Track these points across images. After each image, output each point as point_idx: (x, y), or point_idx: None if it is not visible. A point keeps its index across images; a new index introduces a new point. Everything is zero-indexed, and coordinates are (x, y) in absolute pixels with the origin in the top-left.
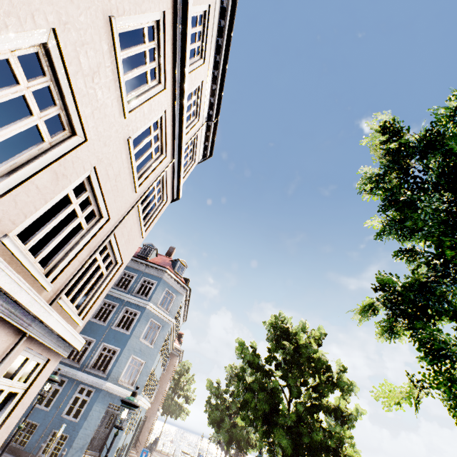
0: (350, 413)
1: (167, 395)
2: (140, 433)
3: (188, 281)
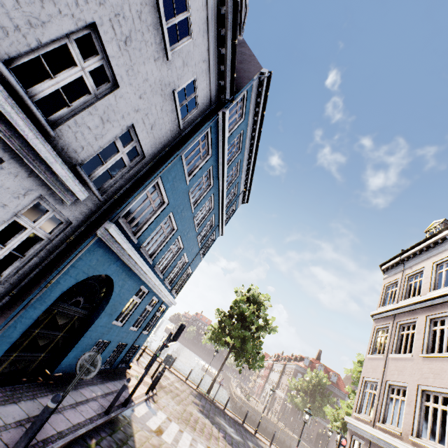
0: None
1: None
2: None
3: None
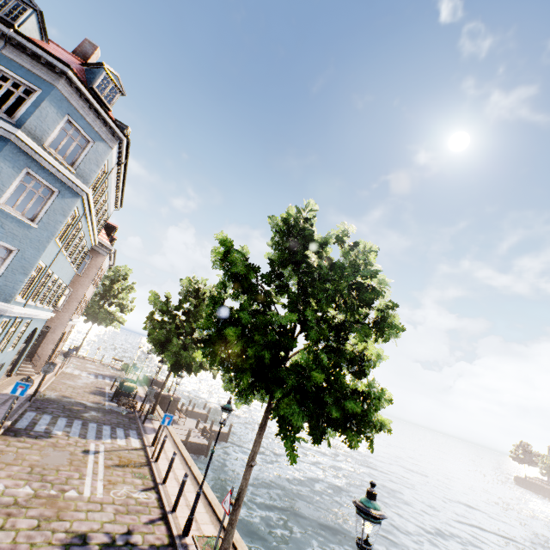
0: (369, 360)
1: (93, 301)
2: (39, 346)
3: (127, 132)
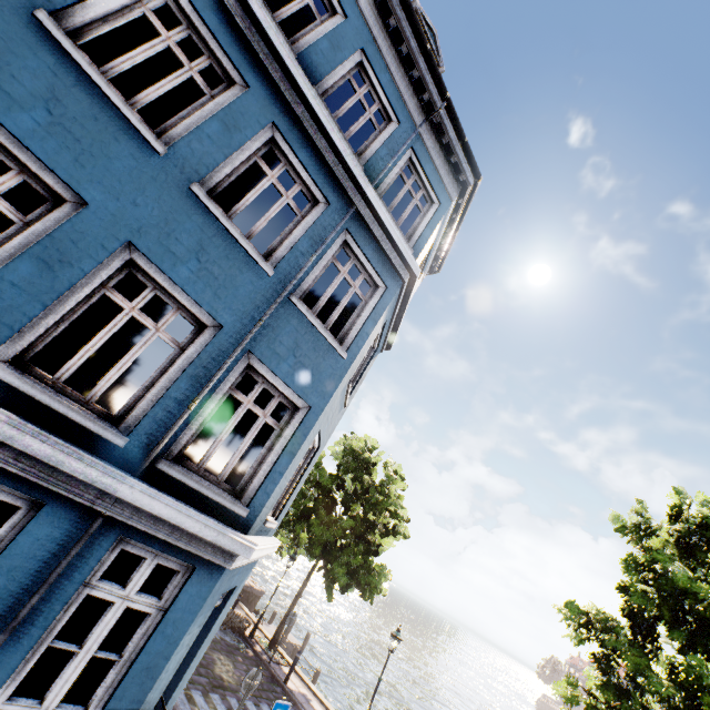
0: None
1: None
2: None
3: None
